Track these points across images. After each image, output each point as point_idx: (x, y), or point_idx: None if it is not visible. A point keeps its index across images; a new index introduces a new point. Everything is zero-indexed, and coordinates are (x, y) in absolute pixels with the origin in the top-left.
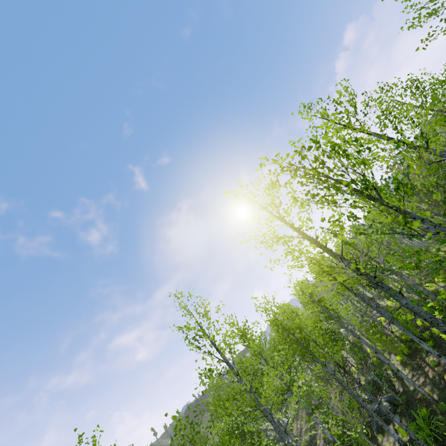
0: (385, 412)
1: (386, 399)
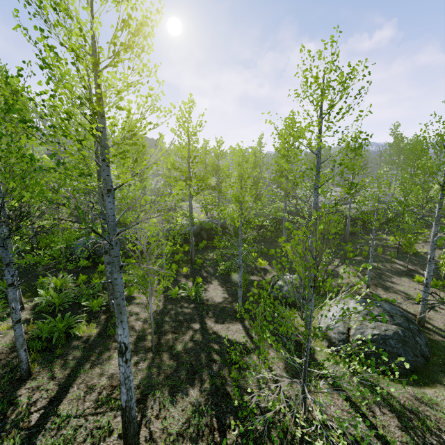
0: None
1: None
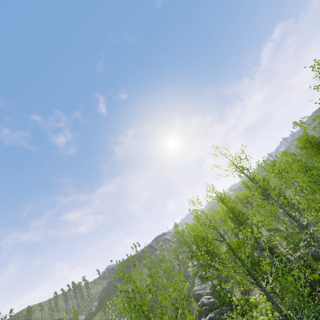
0: (318, 253)
1: (316, 248)
